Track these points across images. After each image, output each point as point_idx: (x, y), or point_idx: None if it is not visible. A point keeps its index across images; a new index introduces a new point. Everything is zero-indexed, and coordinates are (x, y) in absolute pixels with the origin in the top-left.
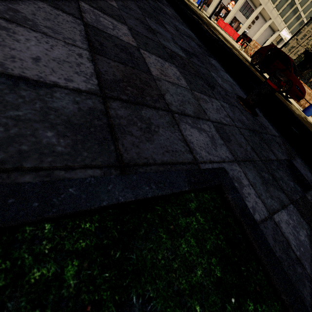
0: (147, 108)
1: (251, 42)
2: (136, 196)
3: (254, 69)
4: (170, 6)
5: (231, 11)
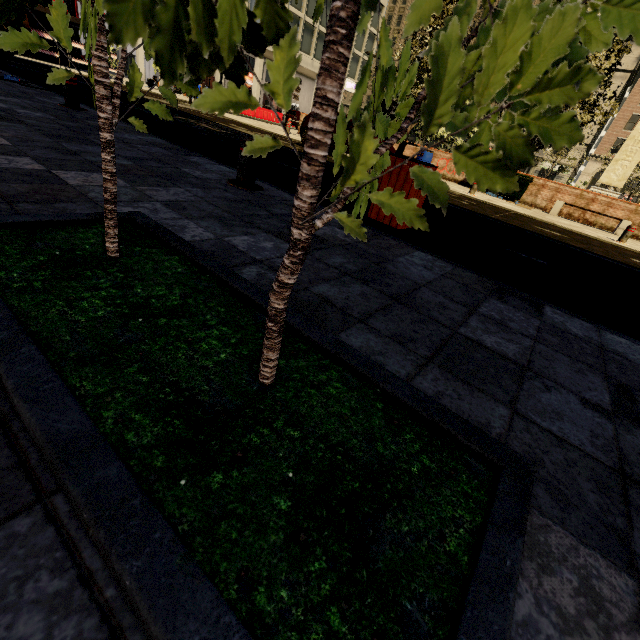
0: (62, 203)
1: (301, 117)
2: (35, 219)
3: None
4: None
5: (253, 87)
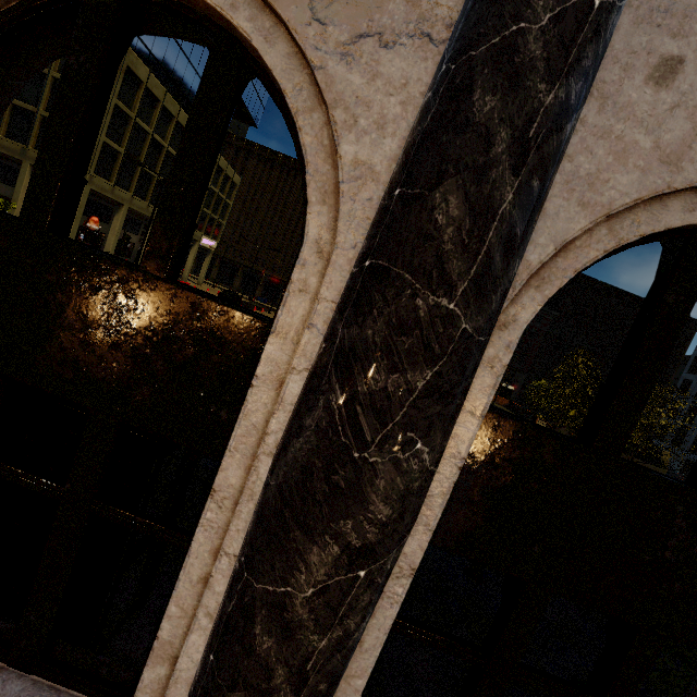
0: None
1: None
2: None
3: None
4: None
5: (109, 239)
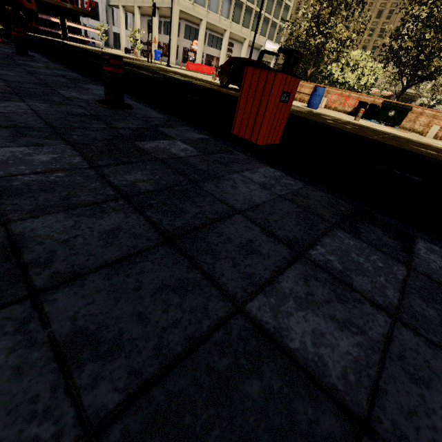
0: None
1: None
2: None
3: (225, 90)
4: (55, 62)
5: (198, 50)
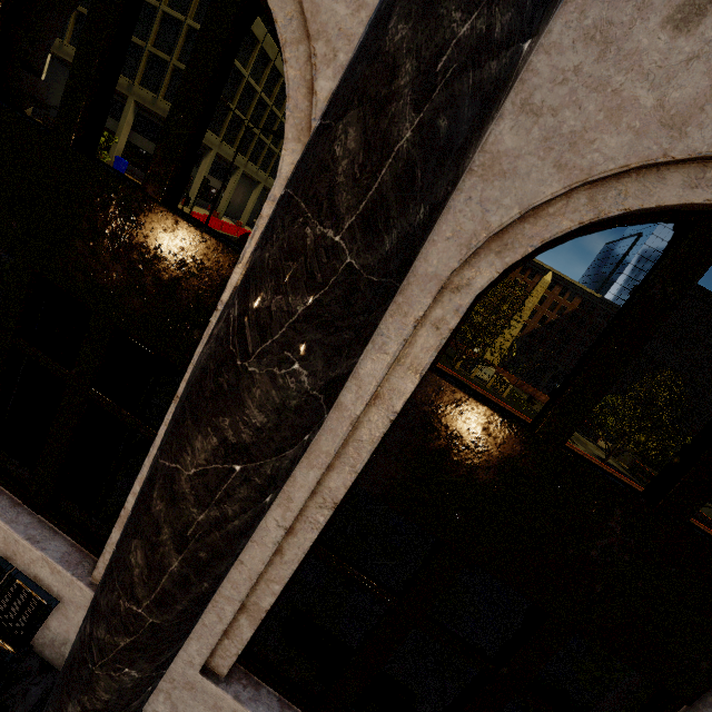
0: None
1: None
2: None
3: None
4: None
5: (195, 183)
